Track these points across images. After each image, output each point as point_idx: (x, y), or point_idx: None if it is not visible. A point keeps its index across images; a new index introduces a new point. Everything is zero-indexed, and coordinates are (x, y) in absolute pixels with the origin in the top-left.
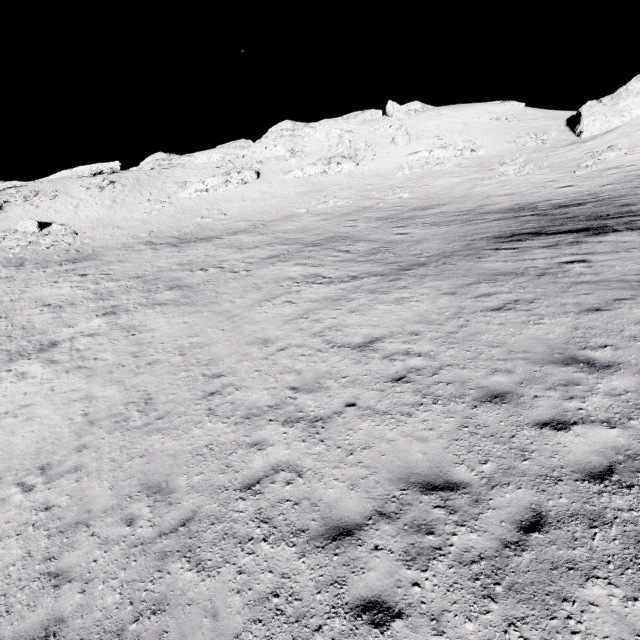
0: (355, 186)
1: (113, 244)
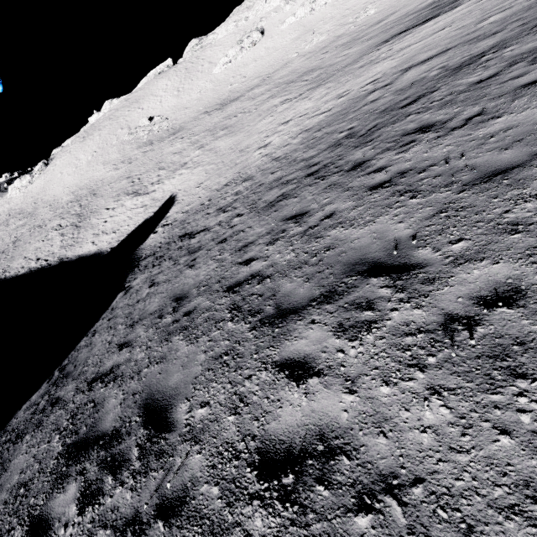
0: (336, 16)
1: (188, 119)
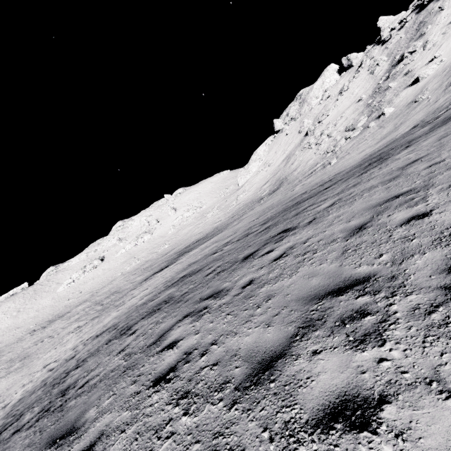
0: (149, 247)
1: (12, 341)
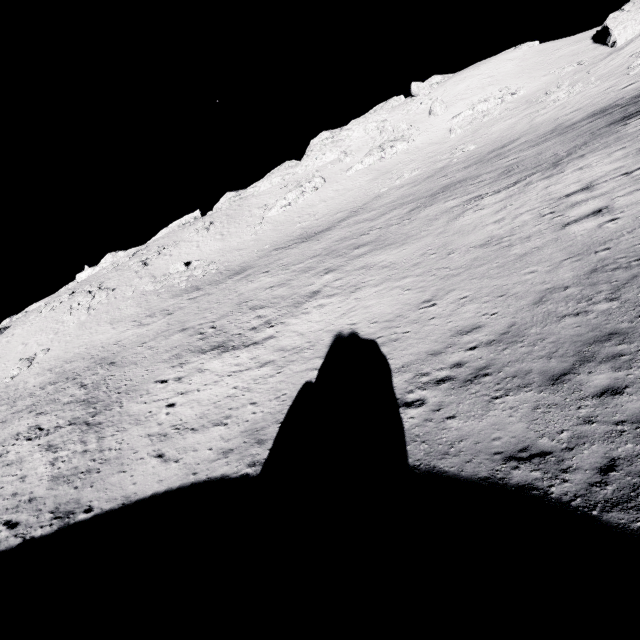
0: (417, 158)
1: (249, 259)
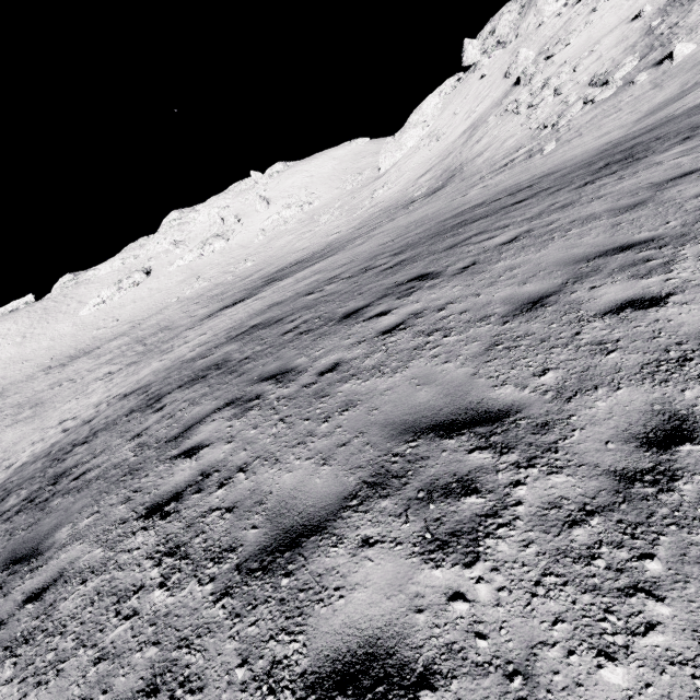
0: (222, 263)
1: (20, 378)
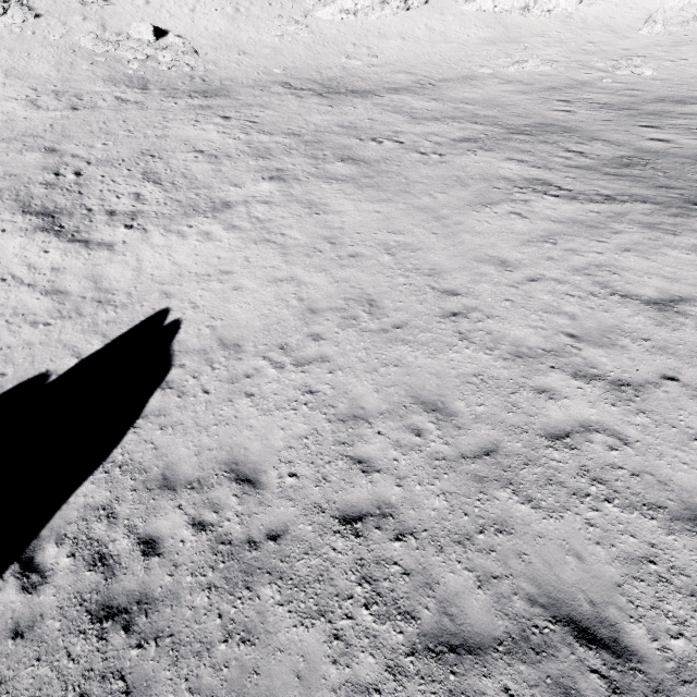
0: (569, 42)
1: (242, 78)
